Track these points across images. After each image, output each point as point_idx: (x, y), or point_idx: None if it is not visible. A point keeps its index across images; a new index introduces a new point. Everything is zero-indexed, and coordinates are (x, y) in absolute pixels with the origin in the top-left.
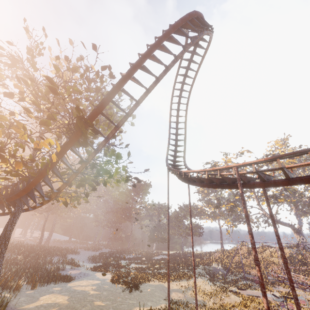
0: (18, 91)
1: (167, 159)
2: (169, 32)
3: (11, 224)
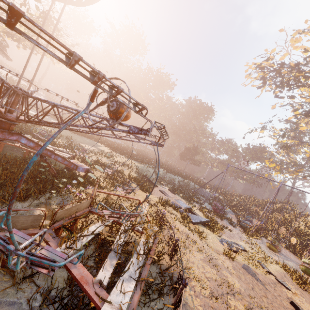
0: None
1: None
2: None
3: None
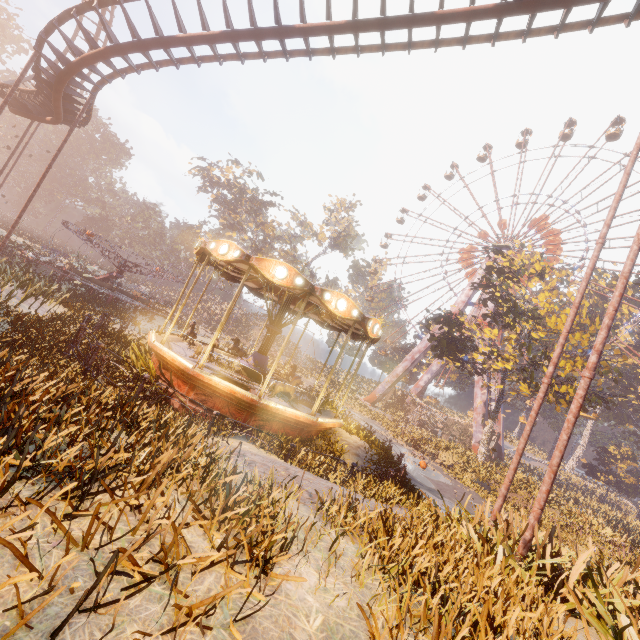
0: None
1: None
2: None
3: None
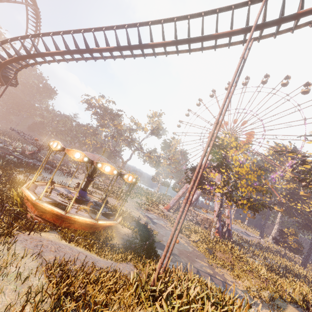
0: None
1: None
2: None
3: None
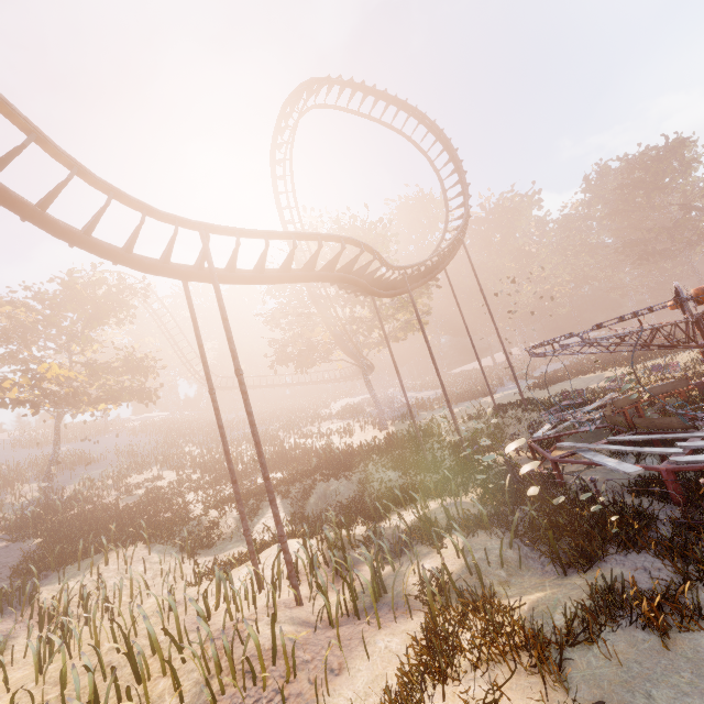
0: (292, 312)
1: (445, 227)
2: (279, 211)
3: (364, 373)
